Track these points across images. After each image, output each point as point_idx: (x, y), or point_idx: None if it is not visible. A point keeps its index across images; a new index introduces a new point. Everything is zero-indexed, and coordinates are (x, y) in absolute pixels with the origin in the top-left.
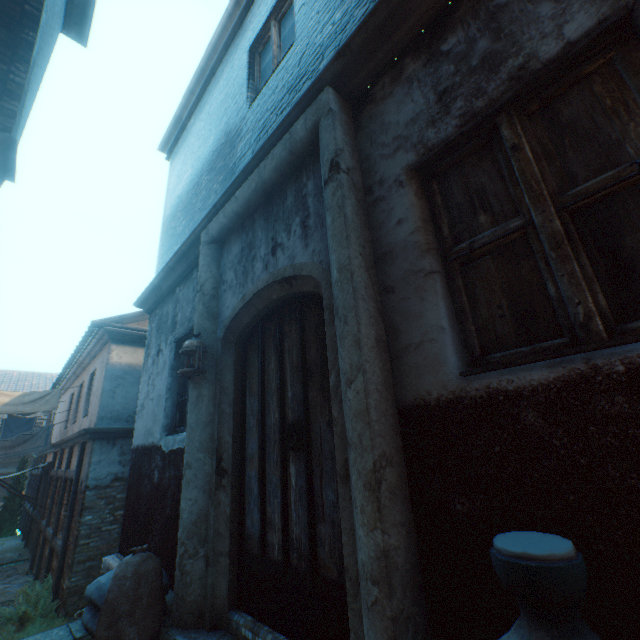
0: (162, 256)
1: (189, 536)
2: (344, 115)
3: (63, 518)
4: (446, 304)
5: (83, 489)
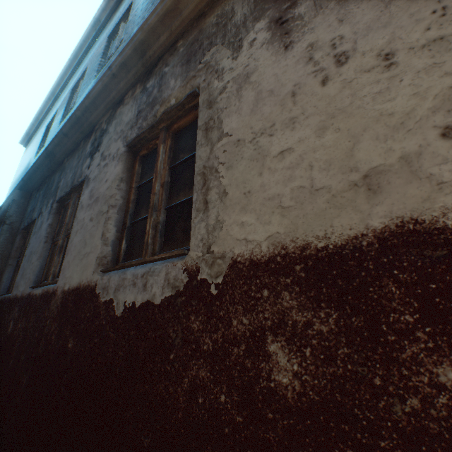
0: None
1: None
2: (23, 199)
3: None
4: (9, 275)
5: None
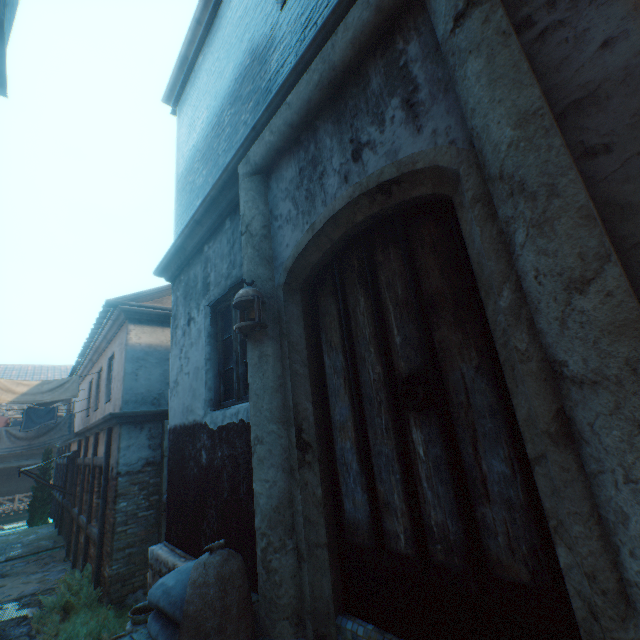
0: (180, 217)
1: (271, 526)
2: None
3: (95, 506)
4: None
5: (114, 476)
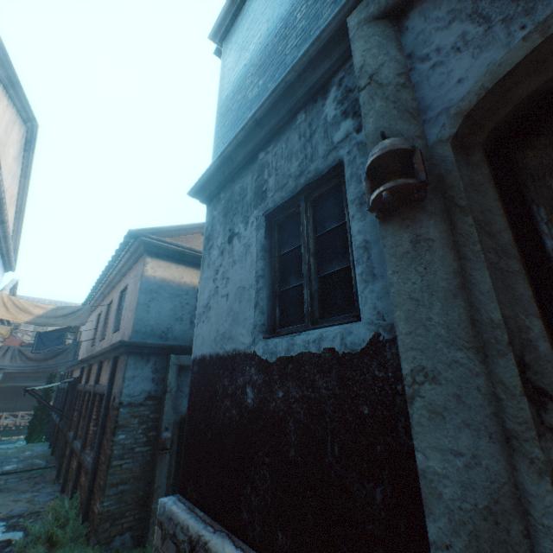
0: (222, 138)
1: (480, 549)
2: None
3: (91, 433)
4: None
5: (116, 405)
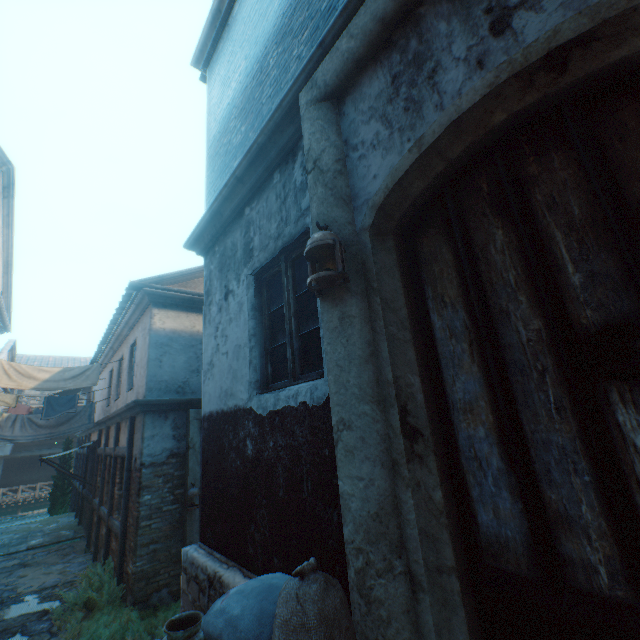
0: (213, 184)
1: (370, 539)
2: None
3: (117, 497)
4: None
5: (138, 467)
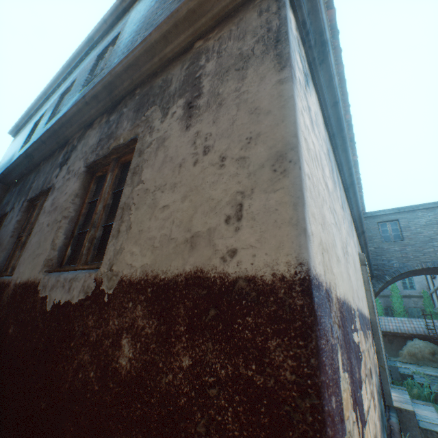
0: None
1: None
2: (1, 191)
3: None
4: None
5: None
